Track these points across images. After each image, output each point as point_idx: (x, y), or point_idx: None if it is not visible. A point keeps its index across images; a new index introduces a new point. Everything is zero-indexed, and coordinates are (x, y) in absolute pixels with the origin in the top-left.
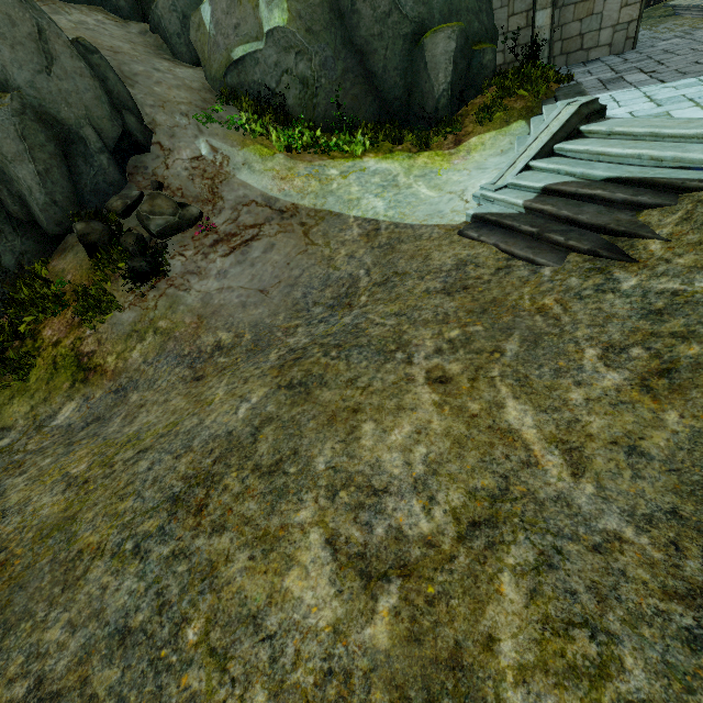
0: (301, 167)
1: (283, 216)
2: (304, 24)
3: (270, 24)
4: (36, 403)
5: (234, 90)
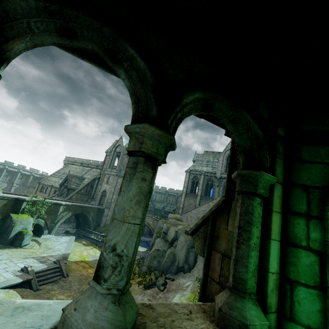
0: None
1: None
2: None
3: None
4: None
5: None
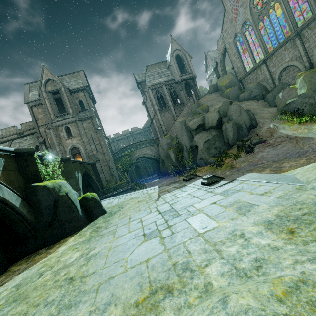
0: (302, 127)
1: (291, 139)
2: (312, 90)
3: (300, 93)
4: (222, 171)
5: (285, 110)
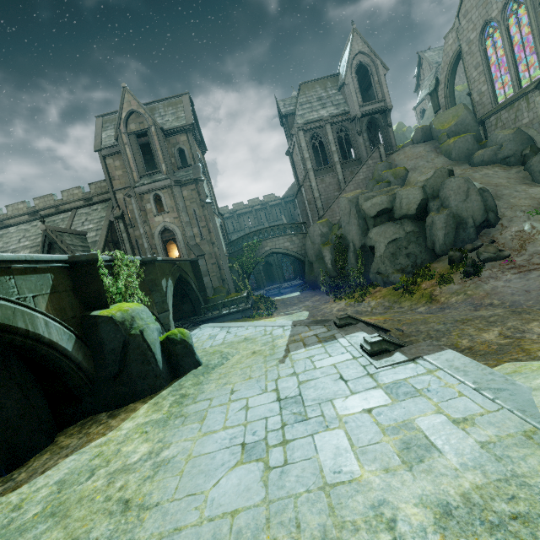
0: None
1: None
2: None
3: None
4: (412, 304)
5: None
